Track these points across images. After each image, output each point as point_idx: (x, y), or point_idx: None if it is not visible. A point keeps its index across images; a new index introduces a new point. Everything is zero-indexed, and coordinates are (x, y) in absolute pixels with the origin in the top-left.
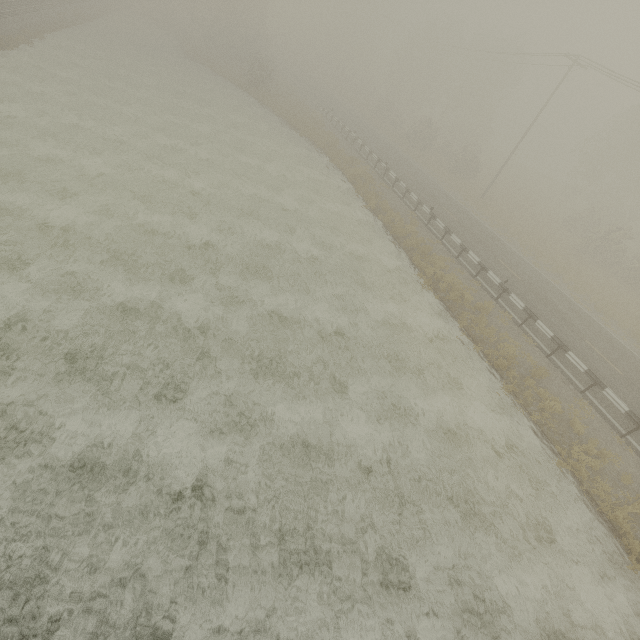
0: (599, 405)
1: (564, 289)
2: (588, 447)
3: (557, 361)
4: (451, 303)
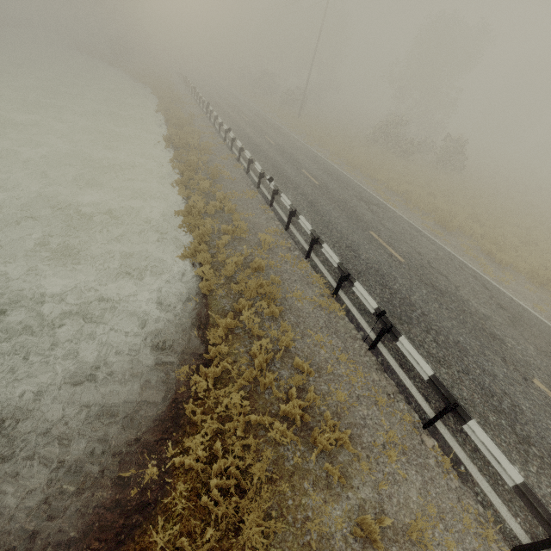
0: (267, 193)
1: (326, 155)
2: (215, 203)
3: (253, 175)
4: (179, 149)
